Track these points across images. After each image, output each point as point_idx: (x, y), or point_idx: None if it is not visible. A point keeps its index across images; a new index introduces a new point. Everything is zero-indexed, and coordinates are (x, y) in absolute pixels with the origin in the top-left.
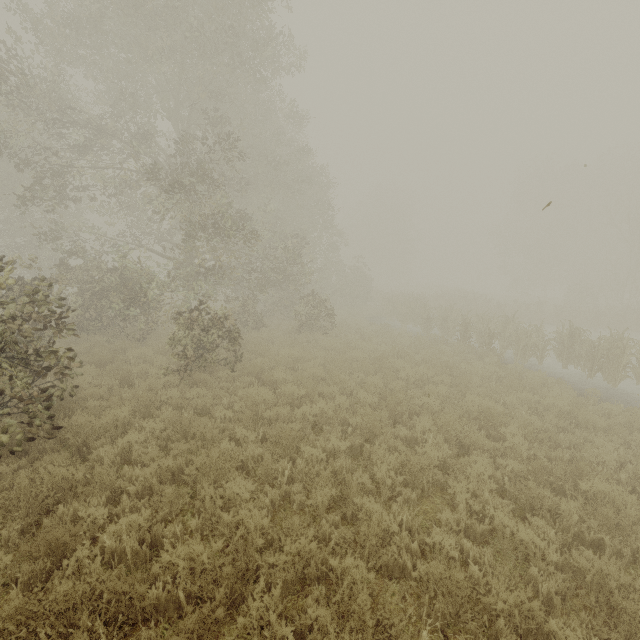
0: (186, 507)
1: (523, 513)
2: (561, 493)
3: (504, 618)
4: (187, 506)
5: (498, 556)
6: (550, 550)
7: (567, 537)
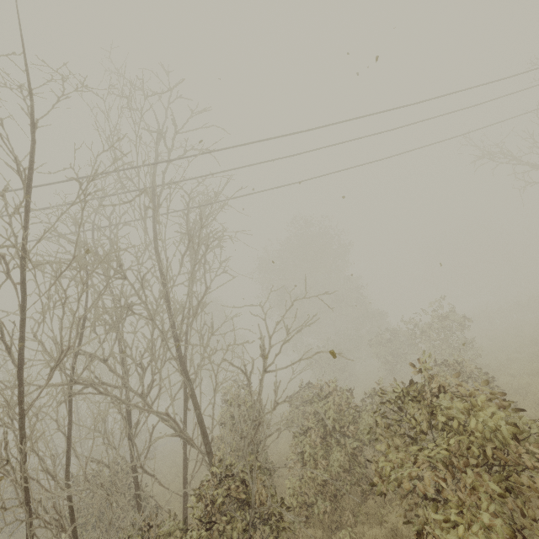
0: None
1: None
2: None
3: None
4: None
5: None
6: None
7: None
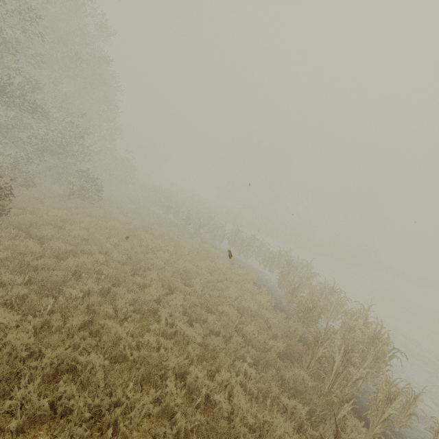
0: None
1: (192, 322)
2: (211, 312)
3: (171, 370)
4: None
5: (175, 344)
6: (198, 337)
7: (207, 331)
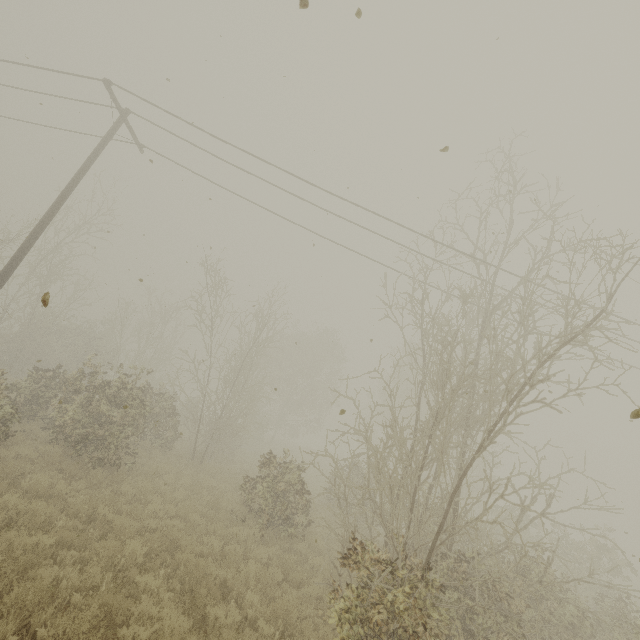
0: None
1: None
2: None
3: None
4: None
5: None
6: None
7: None
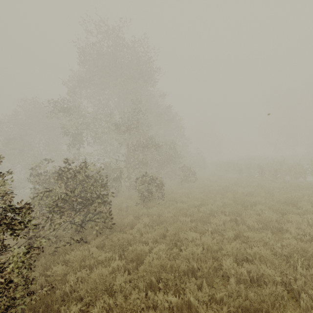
0: (172, 247)
1: None
2: None
3: None
4: (174, 245)
5: None
6: None
7: None
